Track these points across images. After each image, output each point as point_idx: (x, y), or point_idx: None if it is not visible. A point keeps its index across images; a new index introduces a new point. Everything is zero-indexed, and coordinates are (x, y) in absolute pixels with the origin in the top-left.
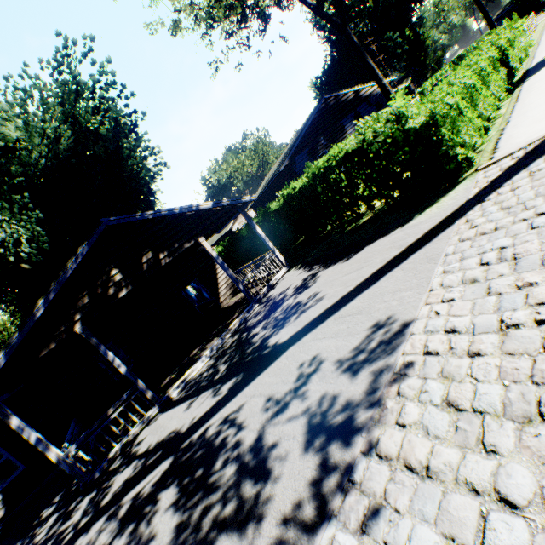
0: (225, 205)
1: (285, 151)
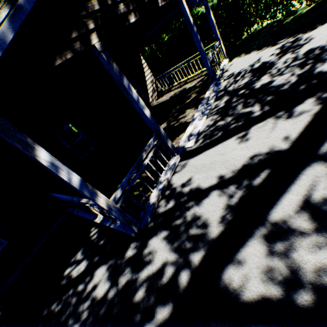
0: None
1: None
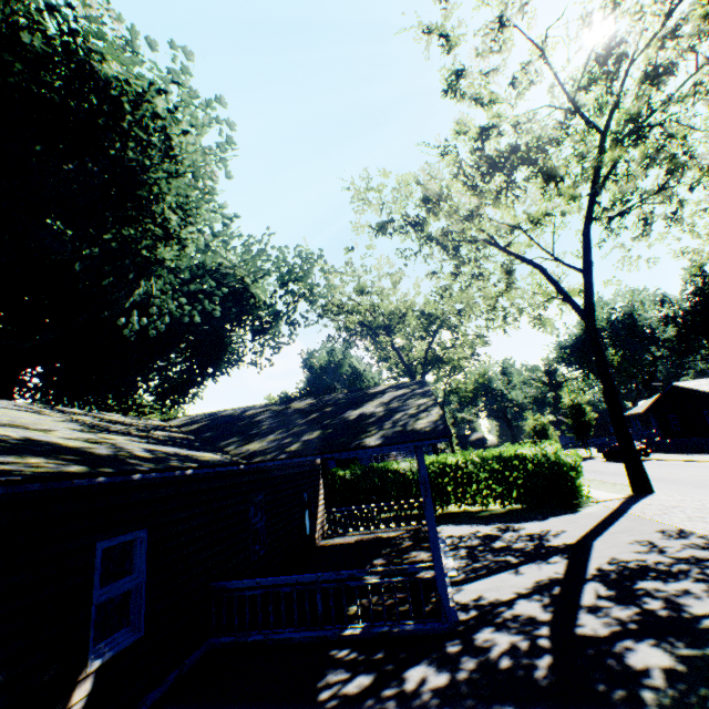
0: None
1: None
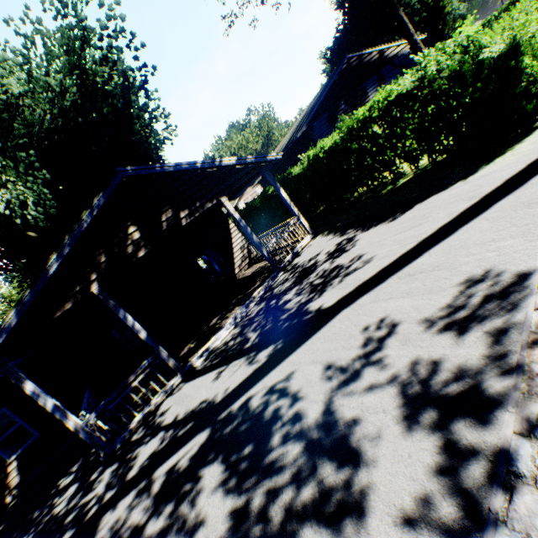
0: (249, 163)
1: (299, 119)
